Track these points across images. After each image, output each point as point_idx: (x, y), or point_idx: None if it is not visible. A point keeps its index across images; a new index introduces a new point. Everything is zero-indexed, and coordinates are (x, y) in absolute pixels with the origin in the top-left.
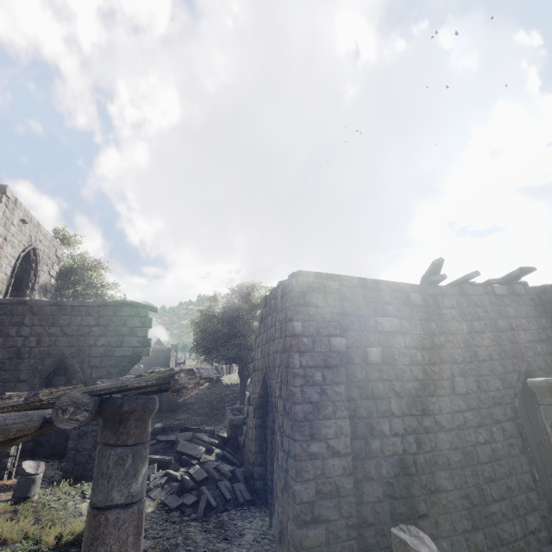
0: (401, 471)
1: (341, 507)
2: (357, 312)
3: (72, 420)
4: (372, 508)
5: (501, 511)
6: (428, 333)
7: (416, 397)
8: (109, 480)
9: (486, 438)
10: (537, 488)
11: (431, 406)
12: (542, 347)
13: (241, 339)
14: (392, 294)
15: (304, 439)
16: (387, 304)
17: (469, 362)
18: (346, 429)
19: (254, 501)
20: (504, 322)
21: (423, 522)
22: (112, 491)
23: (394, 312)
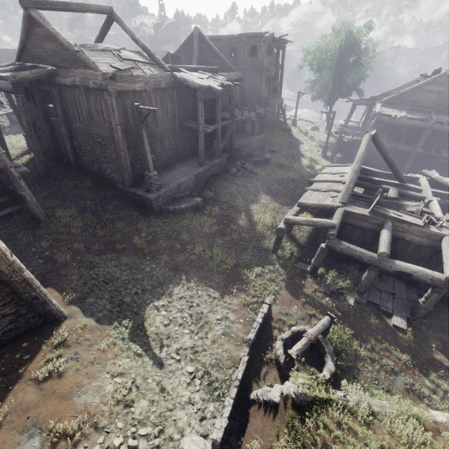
0: None
1: None
2: None
3: None
4: None
5: None
6: None
7: None
8: None
9: None
10: None
11: None
12: None
13: None
14: None
15: None
16: None
17: None
18: None
19: None
20: None
21: None
22: None
23: None
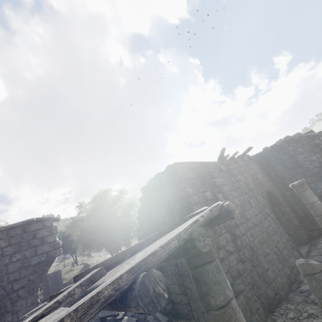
0: (252, 251)
1: (244, 280)
2: (205, 179)
3: (205, 245)
4: (250, 276)
5: (286, 254)
6: (232, 182)
7: (241, 213)
8: (220, 285)
9: (269, 224)
10: (291, 238)
11: (248, 216)
12: (266, 179)
13: (110, 226)
14: (213, 167)
15: (215, 251)
16: (214, 173)
17: (250, 192)
18: (229, 238)
19: (170, 320)
20: (252, 171)
21: (268, 273)
22: (225, 290)
23: (218, 176)
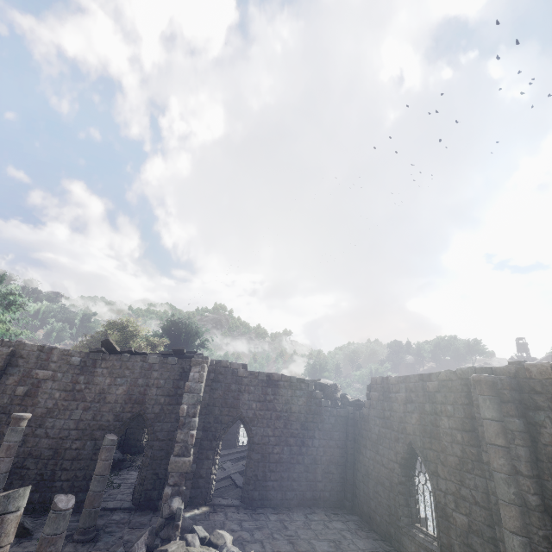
0: None
1: None
2: (26, 366)
3: None
4: None
5: (61, 487)
6: (74, 382)
7: (40, 417)
8: None
9: (78, 447)
10: None
11: (48, 423)
12: (166, 399)
13: None
14: (61, 357)
15: None
16: (53, 363)
17: (96, 402)
18: None
19: None
20: (143, 380)
21: None
22: None
23: (55, 367)
